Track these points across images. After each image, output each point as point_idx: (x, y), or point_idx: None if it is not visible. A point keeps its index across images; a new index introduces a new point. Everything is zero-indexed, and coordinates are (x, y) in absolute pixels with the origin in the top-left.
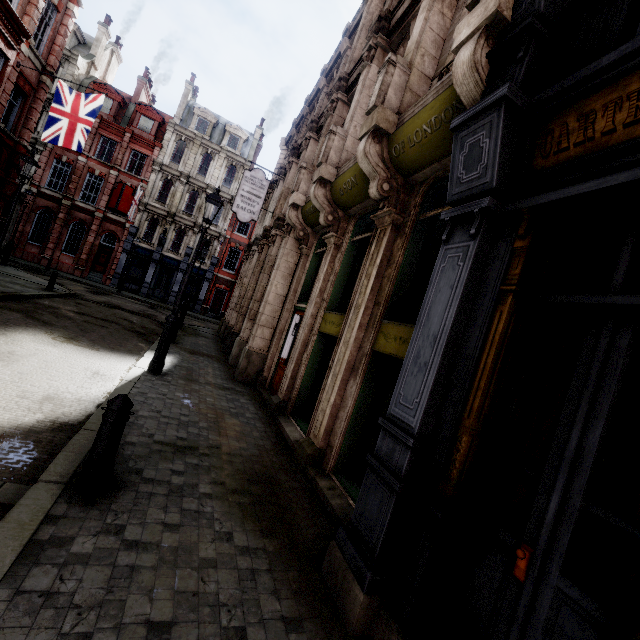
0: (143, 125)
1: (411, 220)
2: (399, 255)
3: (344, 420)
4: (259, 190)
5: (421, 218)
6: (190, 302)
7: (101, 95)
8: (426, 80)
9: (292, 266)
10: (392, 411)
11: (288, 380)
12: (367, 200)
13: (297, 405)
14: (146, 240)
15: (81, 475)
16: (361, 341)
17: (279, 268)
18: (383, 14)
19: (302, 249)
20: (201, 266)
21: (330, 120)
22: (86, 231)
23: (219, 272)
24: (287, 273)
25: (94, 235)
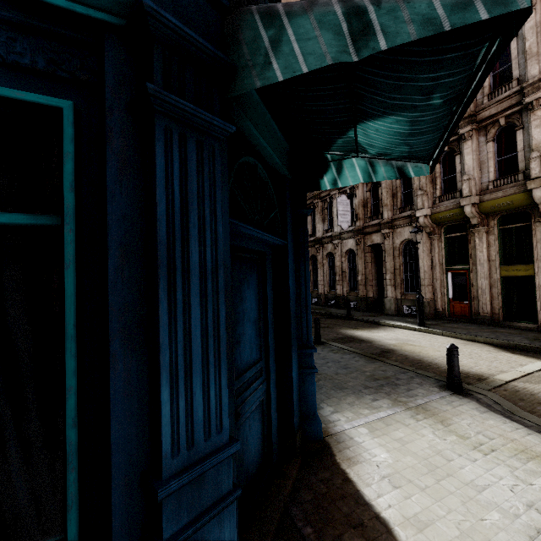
0: None
1: None
2: None
3: None
4: (346, 207)
5: None
6: None
7: None
8: None
9: (429, 248)
10: None
11: (489, 305)
12: (515, 209)
13: (504, 315)
14: None
15: None
16: None
17: (424, 251)
18: (471, 113)
19: (433, 237)
20: None
21: None
22: None
23: None
24: (428, 252)
25: None
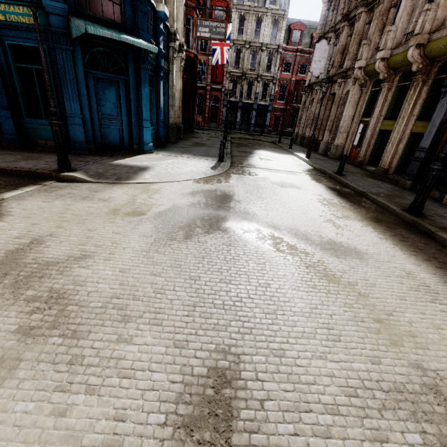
0: (217, 15)
1: (431, 79)
2: (424, 95)
3: (397, 157)
4: (324, 53)
5: (436, 78)
6: (261, 128)
7: (230, 24)
8: (446, 9)
9: (356, 100)
10: (420, 146)
11: (364, 152)
12: (408, 66)
13: (369, 161)
14: (232, 96)
15: (338, 172)
16: (404, 130)
17: (350, 103)
18: None
19: (363, 90)
20: (264, 103)
21: (381, 7)
22: (204, 100)
23: (275, 104)
24: (354, 104)
25: (208, 101)
